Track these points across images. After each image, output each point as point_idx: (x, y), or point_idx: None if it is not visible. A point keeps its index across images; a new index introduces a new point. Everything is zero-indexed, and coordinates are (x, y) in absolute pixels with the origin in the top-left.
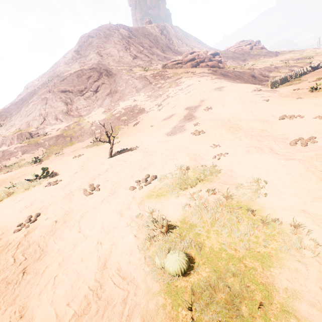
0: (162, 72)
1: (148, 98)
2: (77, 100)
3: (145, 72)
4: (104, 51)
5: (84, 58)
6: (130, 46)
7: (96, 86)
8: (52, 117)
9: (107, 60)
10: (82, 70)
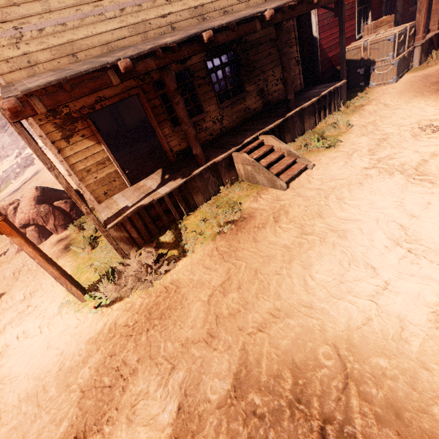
0: None
1: None
2: (2, 137)
3: None
4: None
5: None
6: None
7: None
8: None
9: None
10: None
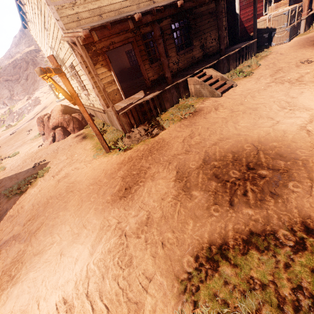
0: None
1: (48, 90)
2: (16, 87)
3: None
4: None
5: (28, 38)
6: None
7: (26, 75)
8: (1, 102)
9: None
10: (16, 60)
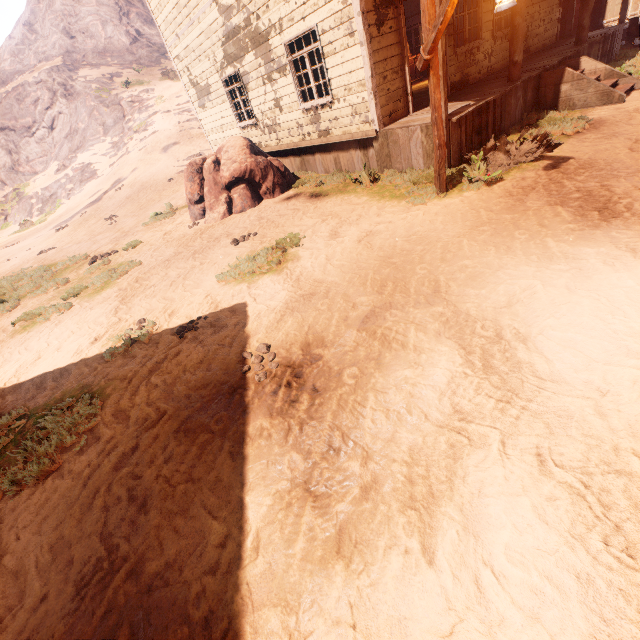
0: (145, 93)
1: (111, 149)
2: (26, 145)
3: (125, 89)
4: (77, 25)
5: (43, 41)
6: (130, 5)
7: (51, 118)
8: None
9: (83, 49)
10: (25, 85)
